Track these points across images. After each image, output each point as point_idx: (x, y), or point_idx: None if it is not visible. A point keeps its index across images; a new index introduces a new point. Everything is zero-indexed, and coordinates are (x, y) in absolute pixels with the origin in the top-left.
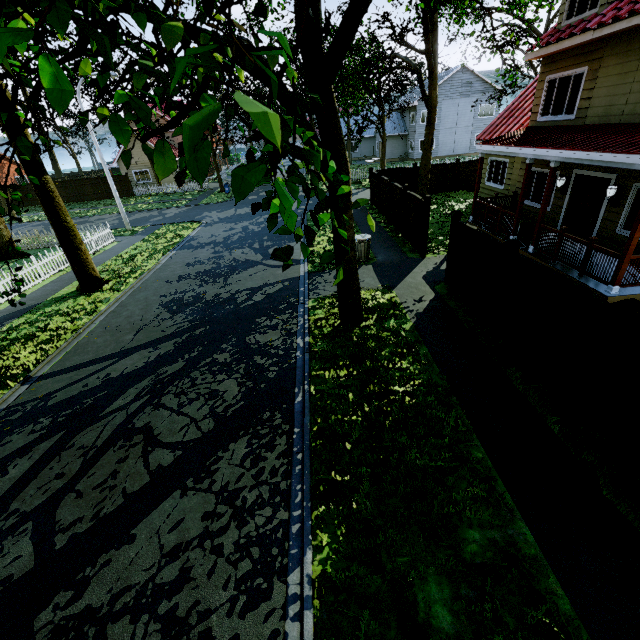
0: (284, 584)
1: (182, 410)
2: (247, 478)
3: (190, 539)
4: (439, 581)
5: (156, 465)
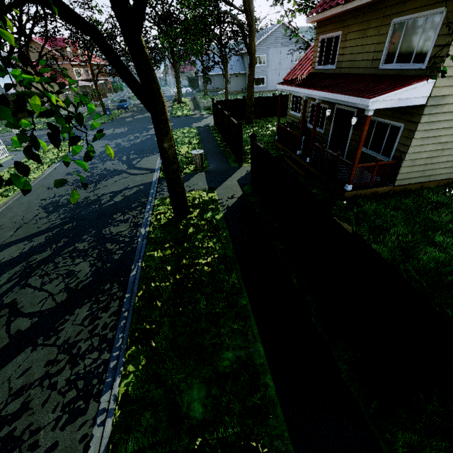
0: (97, 403)
1: (43, 287)
2: (84, 333)
3: (33, 381)
4: (199, 387)
5: (16, 330)
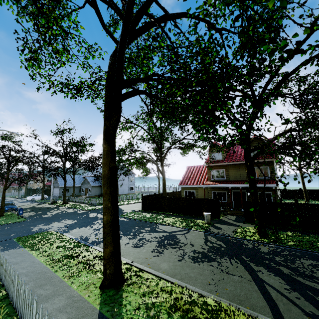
0: None
1: None
2: None
3: None
4: None
5: None
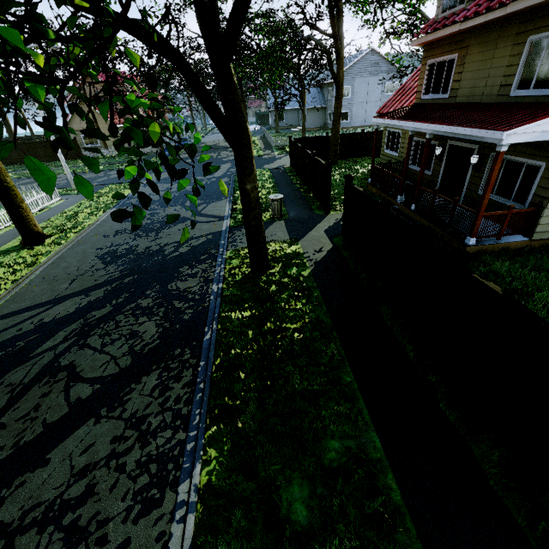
0: (175, 493)
1: (104, 349)
2: (154, 406)
3: (98, 460)
4: (301, 483)
5: (75, 398)
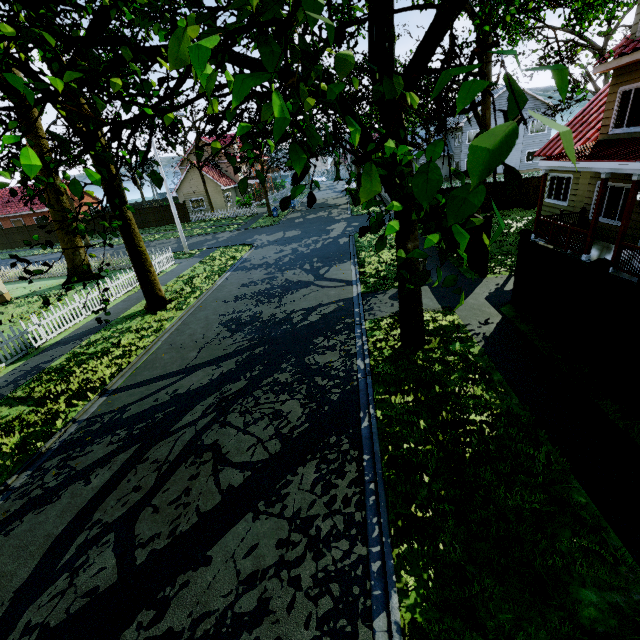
0: (370, 630)
1: (248, 429)
2: (319, 506)
3: (266, 567)
4: None
5: (227, 485)
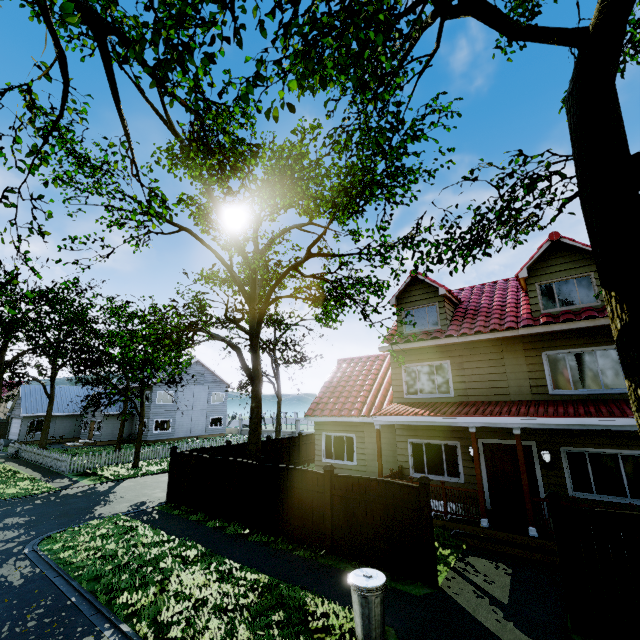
0: None
1: None
2: None
3: None
4: None
5: None
